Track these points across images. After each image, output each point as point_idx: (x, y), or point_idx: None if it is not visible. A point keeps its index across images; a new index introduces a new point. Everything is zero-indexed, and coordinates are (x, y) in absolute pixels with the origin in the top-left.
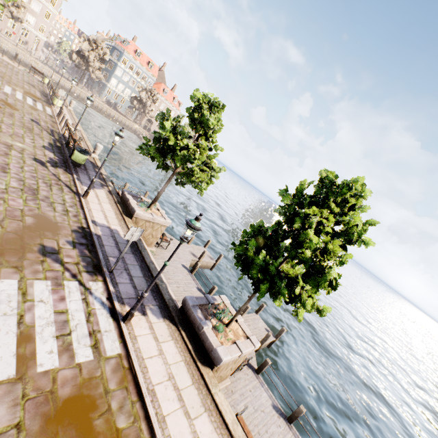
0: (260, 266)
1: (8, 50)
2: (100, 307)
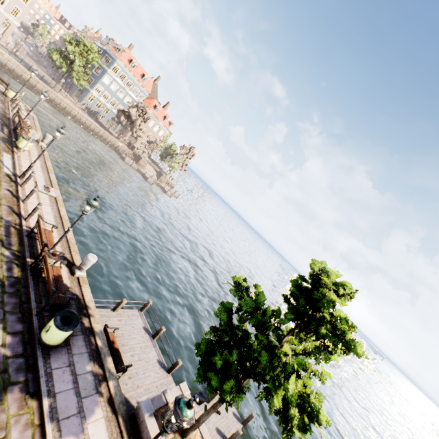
0: None
1: None
2: None
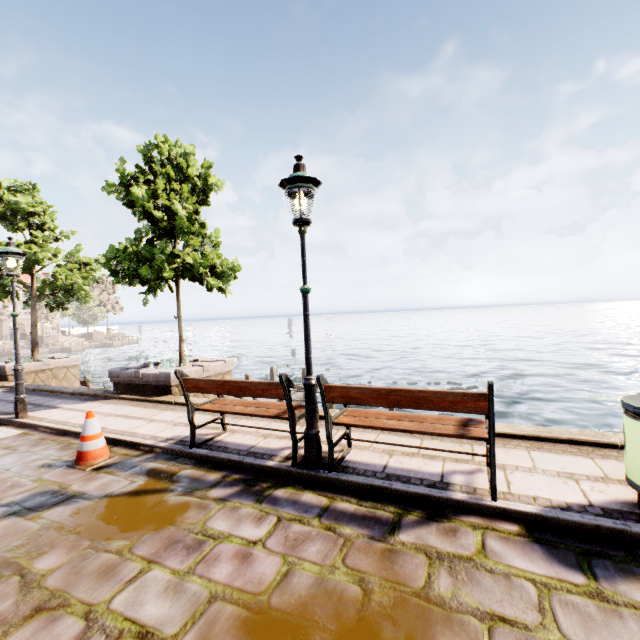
0: (132, 259)
1: None
2: None
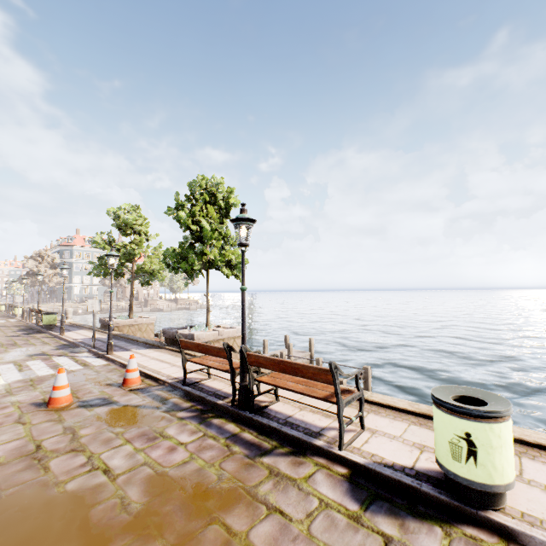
0: (177, 257)
1: None
2: (87, 358)
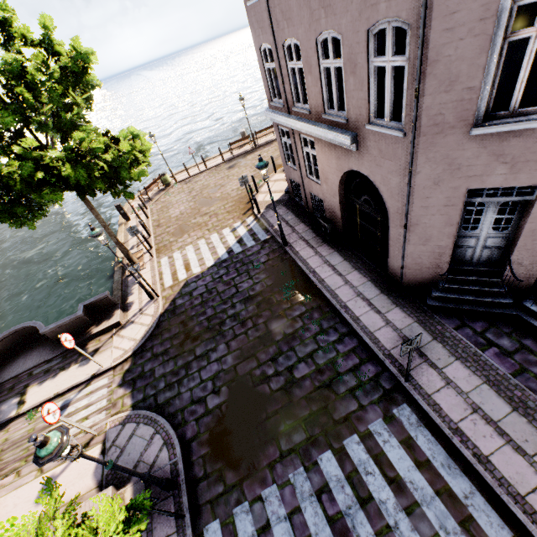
0: None
1: None
2: None
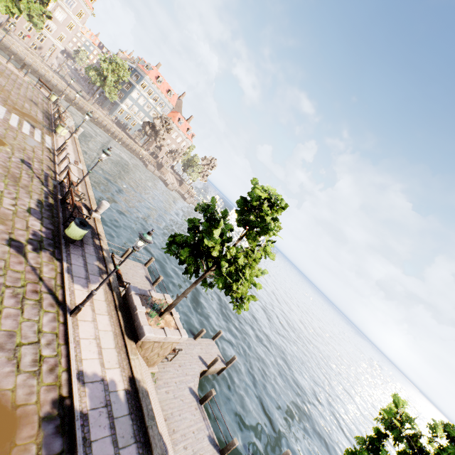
0: None
1: (17, 53)
2: None
